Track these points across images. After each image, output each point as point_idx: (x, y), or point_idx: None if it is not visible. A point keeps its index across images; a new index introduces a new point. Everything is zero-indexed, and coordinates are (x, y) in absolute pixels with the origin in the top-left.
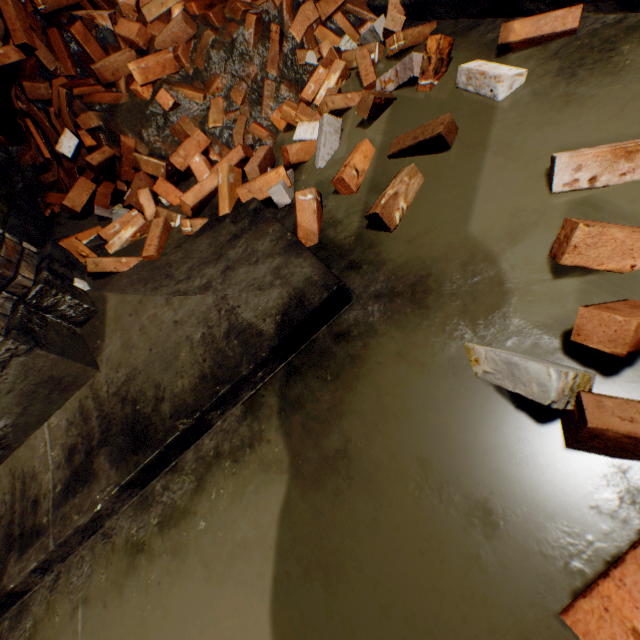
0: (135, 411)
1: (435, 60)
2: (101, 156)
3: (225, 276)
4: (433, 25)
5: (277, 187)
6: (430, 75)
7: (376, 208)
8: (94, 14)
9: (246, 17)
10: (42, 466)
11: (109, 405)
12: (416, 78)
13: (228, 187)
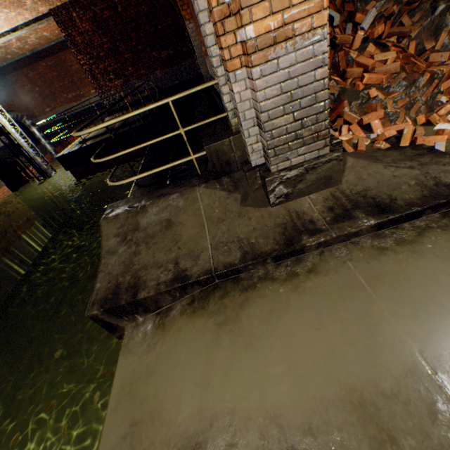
0: (375, 201)
1: None
2: None
3: (421, 166)
4: None
5: (441, 142)
6: None
7: None
8: (351, 51)
9: (424, 73)
10: (309, 210)
11: (352, 197)
12: None
13: (410, 135)
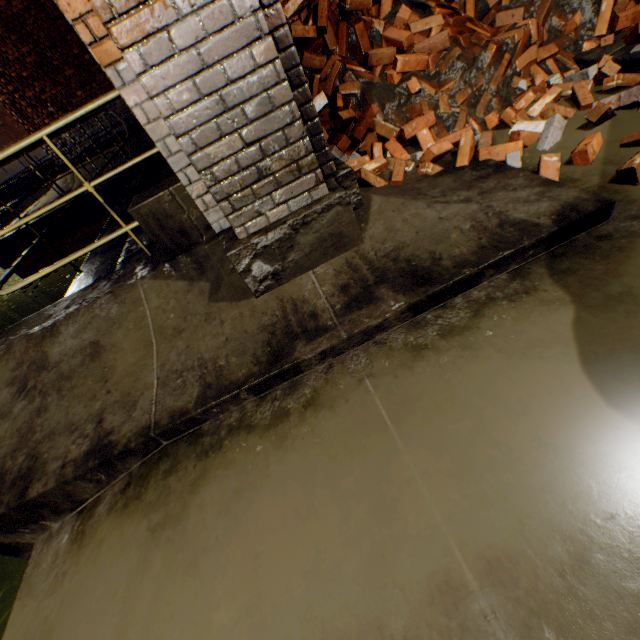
0: (410, 266)
1: None
2: (347, 115)
3: (482, 196)
4: None
5: (515, 153)
6: None
7: (630, 165)
8: (374, 20)
9: (488, 45)
10: (312, 296)
11: (378, 263)
12: (638, 103)
13: (469, 148)
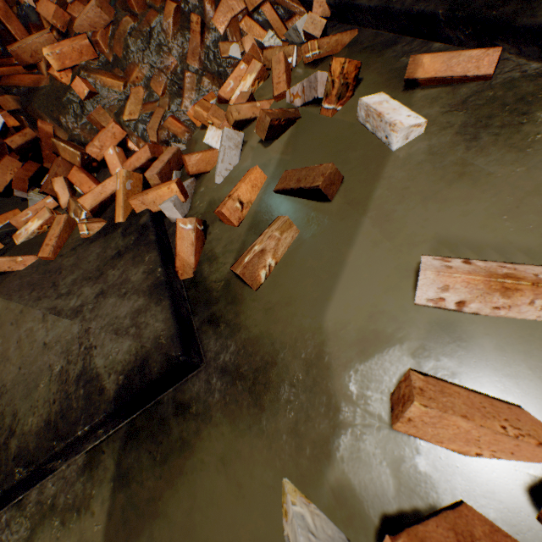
0: None
1: (338, 85)
2: (22, 138)
3: (97, 302)
4: (354, 32)
5: (167, 204)
6: (333, 100)
7: (239, 265)
8: None
9: (166, 4)
10: None
11: None
12: (321, 98)
13: (124, 195)
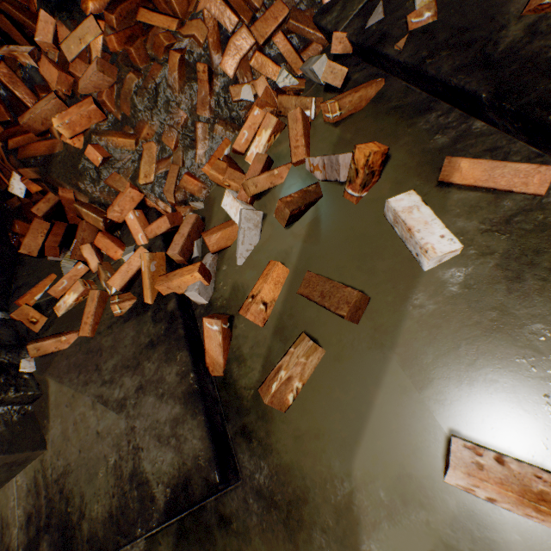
0: (67, 512)
1: (363, 175)
2: (46, 205)
3: (138, 397)
4: (380, 83)
5: (192, 292)
6: (357, 188)
7: (266, 392)
8: (14, 53)
9: (169, 55)
10: (12, 518)
11: (52, 490)
12: (344, 180)
13: (149, 278)
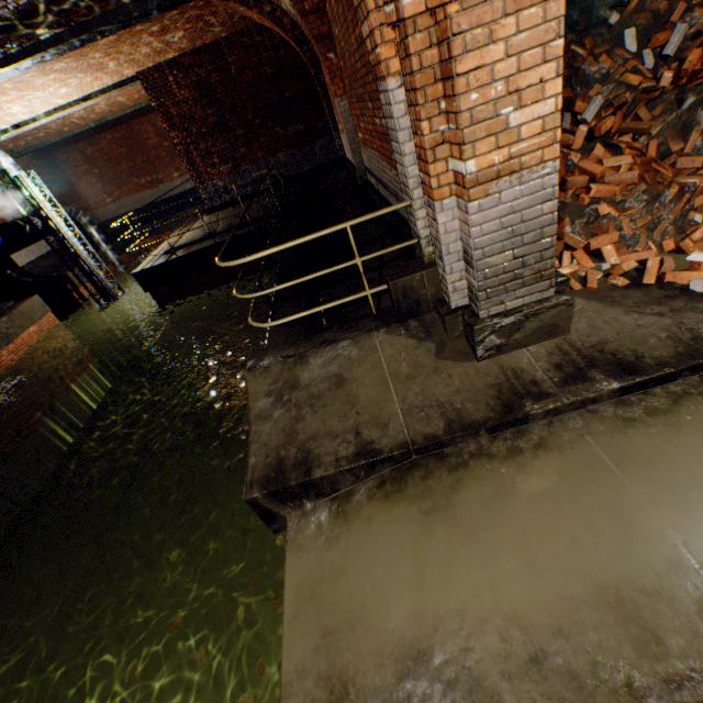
0: (615, 358)
1: None
2: None
3: (673, 313)
4: None
5: (698, 281)
6: None
7: None
8: (571, 153)
9: (671, 185)
10: (529, 367)
11: (586, 351)
12: None
13: (655, 270)
